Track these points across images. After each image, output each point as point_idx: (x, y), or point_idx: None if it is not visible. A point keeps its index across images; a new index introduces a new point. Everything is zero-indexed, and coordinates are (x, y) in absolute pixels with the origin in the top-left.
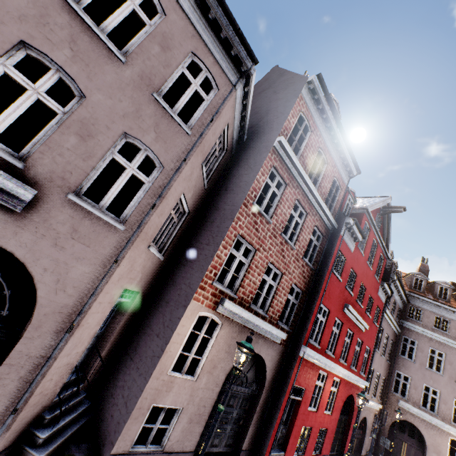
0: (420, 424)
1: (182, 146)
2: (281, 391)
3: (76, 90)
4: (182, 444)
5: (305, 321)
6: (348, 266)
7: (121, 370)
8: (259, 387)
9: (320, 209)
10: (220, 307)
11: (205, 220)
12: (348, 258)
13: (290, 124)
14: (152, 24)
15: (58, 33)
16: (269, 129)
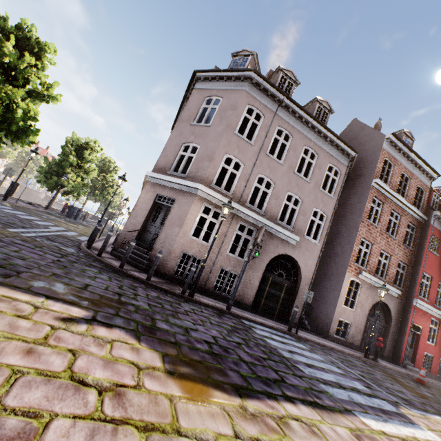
0: None
1: (331, 204)
2: (404, 325)
3: (299, 199)
4: (353, 340)
5: (412, 284)
6: None
7: (316, 307)
8: (388, 323)
9: (410, 210)
10: (359, 275)
11: (337, 232)
12: None
13: (379, 168)
14: (314, 162)
15: (293, 184)
16: (365, 173)
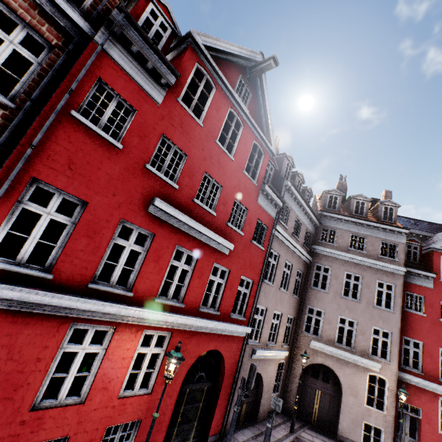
0: (335, 364)
1: None
2: None
3: None
4: None
5: None
6: (151, 129)
7: None
8: None
9: None
10: None
11: None
12: (147, 113)
13: None
14: None
15: None
16: None
